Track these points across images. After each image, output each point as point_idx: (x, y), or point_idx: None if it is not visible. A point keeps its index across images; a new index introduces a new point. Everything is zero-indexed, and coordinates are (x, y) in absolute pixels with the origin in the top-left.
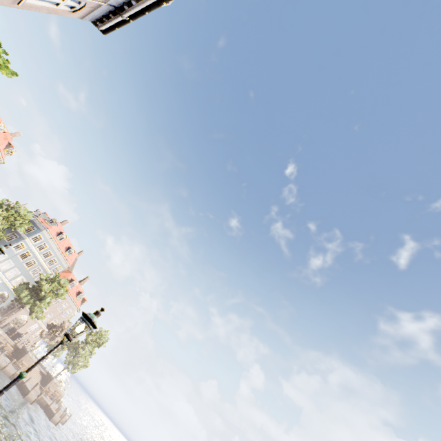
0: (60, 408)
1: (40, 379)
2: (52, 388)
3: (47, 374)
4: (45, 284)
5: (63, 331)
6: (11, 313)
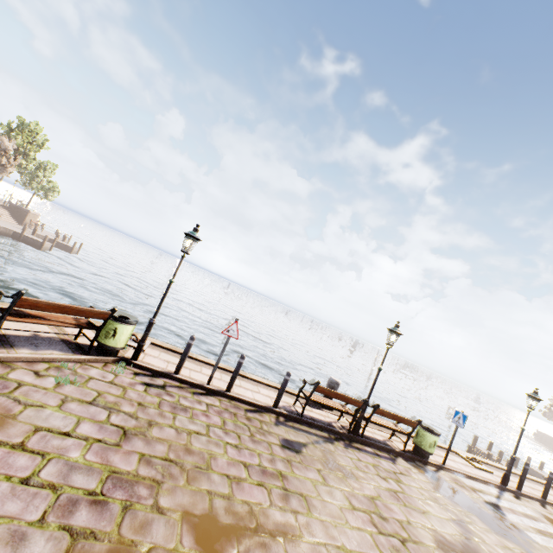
0: (75, 242)
1: (8, 214)
2: (33, 220)
3: (10, 206)
4: None
5: (6, 154)
6: None
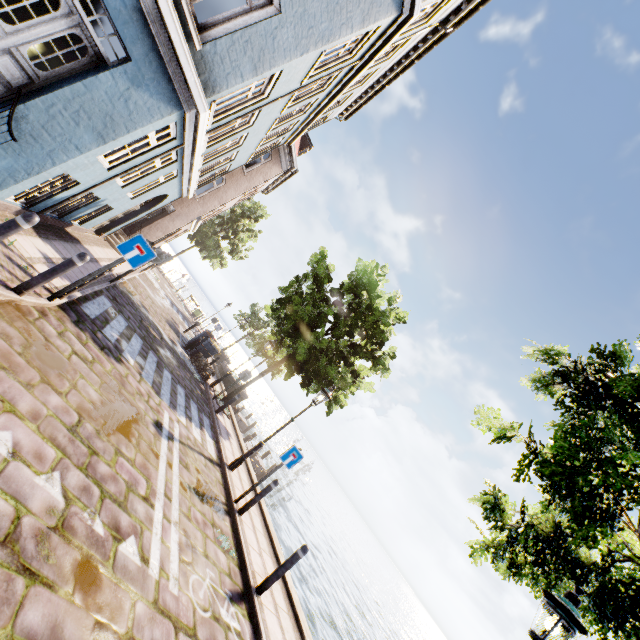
0: (255, 423)
1: None
2: None
3: None
4: (378, 350)
5: None
6: (151, 233)
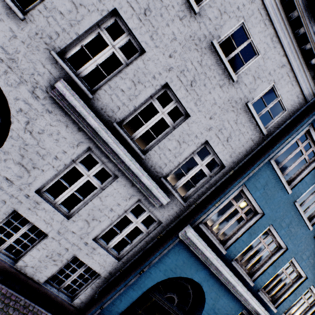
0: None
1: None
2: None
3: None
4: None
5: None
6: None
